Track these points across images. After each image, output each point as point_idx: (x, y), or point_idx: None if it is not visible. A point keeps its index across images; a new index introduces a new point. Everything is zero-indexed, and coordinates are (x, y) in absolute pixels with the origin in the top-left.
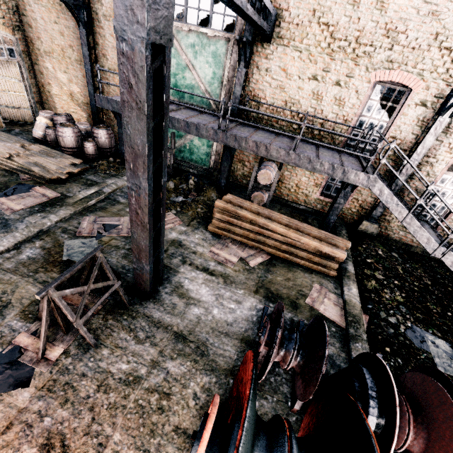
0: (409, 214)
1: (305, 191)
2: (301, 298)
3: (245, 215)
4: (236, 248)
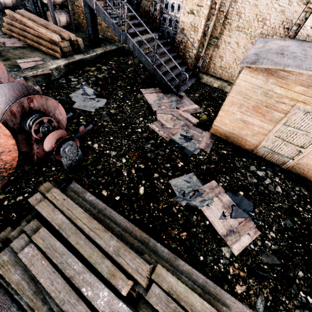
0: (94, 1)
1: (97, 20)
2: (17, 59)
3: (17, 17)
4: (9, 39)
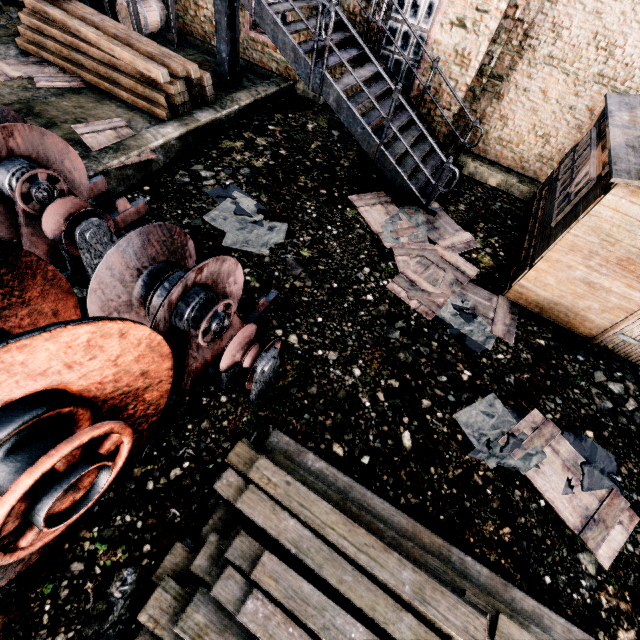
0: None
1: None
2: (71, 123)
3: (54, 16)
4: (40, 68)
